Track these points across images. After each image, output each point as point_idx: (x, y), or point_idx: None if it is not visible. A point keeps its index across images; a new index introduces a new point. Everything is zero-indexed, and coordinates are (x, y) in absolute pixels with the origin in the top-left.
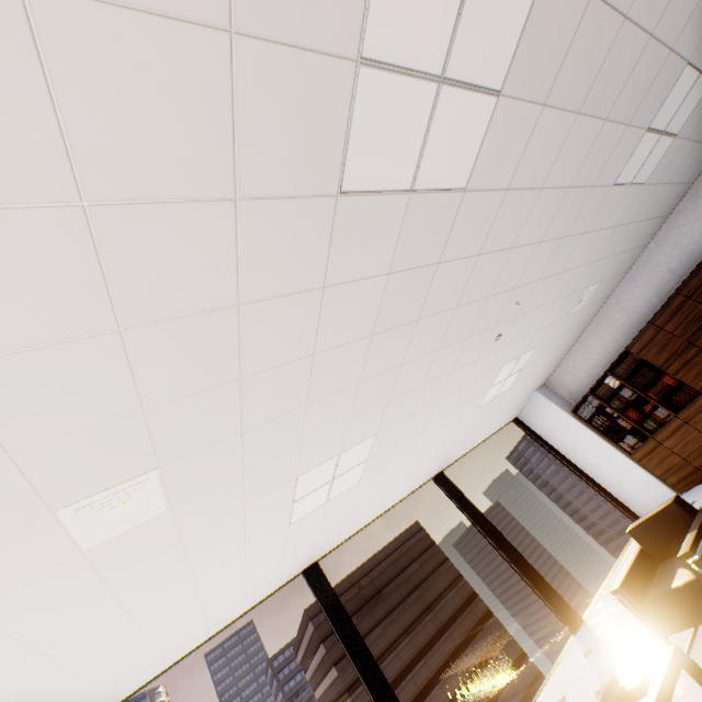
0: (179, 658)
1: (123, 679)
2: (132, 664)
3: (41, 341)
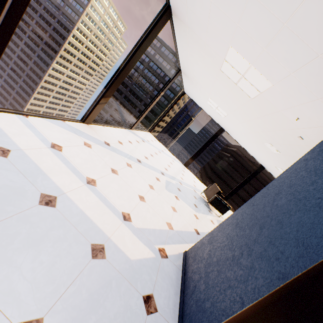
0: (238, 142)
1: (235, 136)
2: (238, 138)
3: (296, 151)
